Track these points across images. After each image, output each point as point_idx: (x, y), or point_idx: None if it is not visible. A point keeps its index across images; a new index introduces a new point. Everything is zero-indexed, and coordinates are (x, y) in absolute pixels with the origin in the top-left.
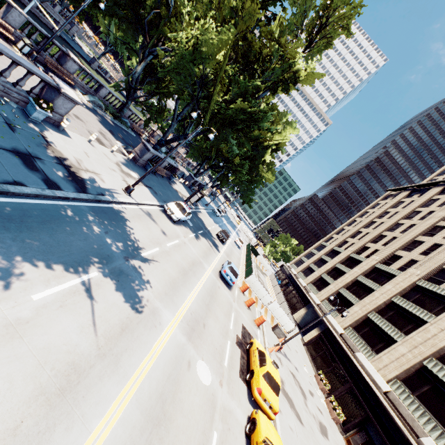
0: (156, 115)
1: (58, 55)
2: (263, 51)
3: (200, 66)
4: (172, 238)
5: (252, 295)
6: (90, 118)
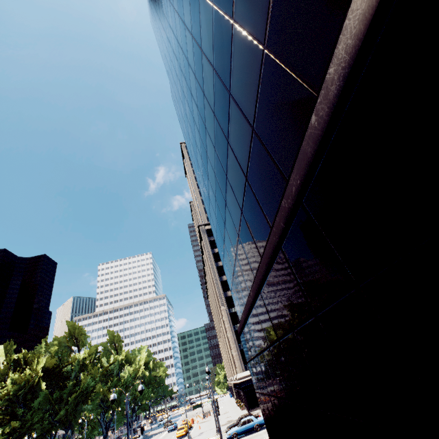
0: (92, 433)
1: None
2: (107, 369)
3: (97, 400)
4: None
5: (190, 420)
6: None
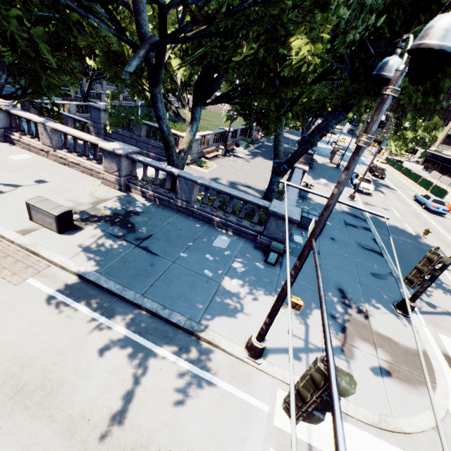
0: None
1: (221, 137)
2: None
3: None
4: (389, 209)
5: None
6: (266, 163)
